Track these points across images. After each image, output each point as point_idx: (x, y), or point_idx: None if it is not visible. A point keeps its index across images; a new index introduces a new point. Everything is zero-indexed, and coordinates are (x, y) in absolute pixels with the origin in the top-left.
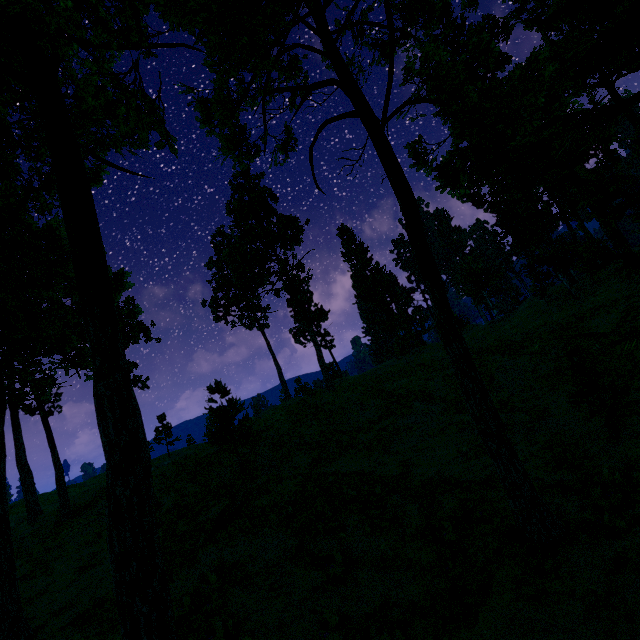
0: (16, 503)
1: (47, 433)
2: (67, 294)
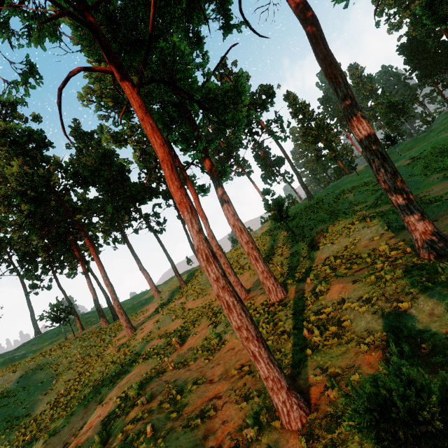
0: (133, 297)
1: (161, 244)
2: (145, 166)
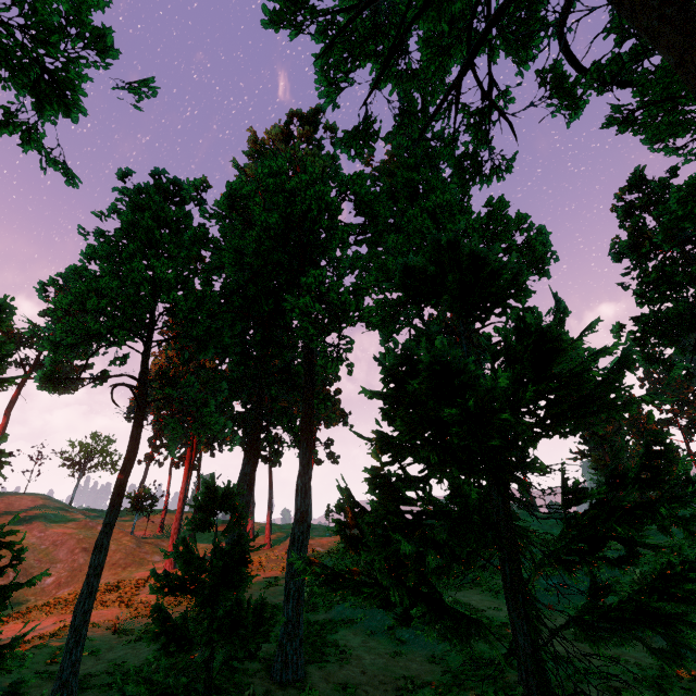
0: None
1: (270, 478)
2: None
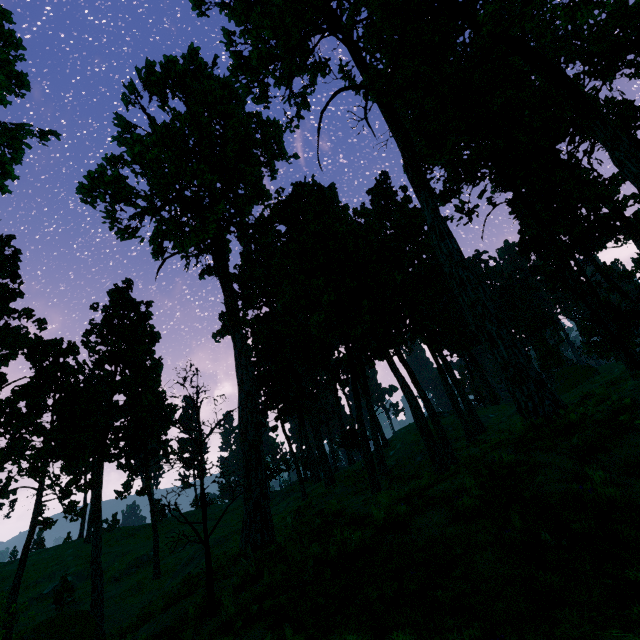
0: None
1: None
2: None
